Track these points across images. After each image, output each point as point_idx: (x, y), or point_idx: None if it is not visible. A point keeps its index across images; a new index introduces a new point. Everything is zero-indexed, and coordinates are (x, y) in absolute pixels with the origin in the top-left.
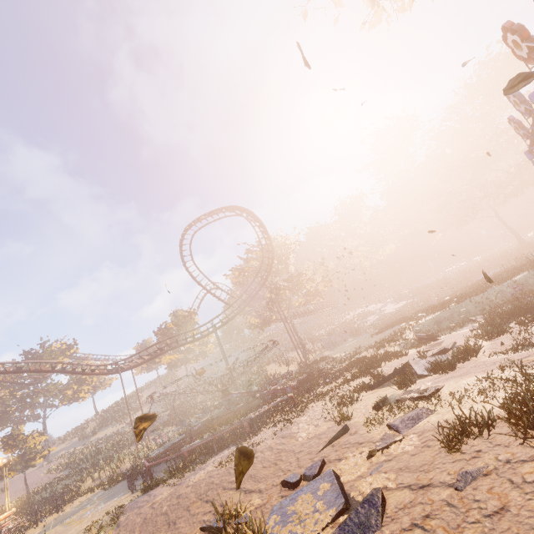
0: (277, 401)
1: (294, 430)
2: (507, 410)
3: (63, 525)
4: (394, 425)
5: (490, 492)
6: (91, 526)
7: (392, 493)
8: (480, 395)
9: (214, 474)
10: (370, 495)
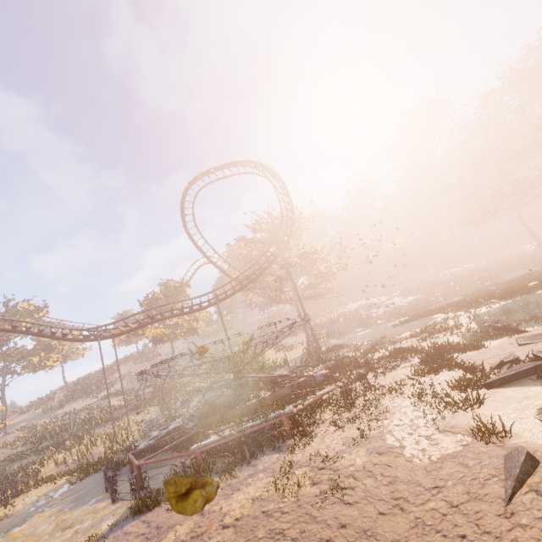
0: (324, 392)
1: (392, 441)
2: None
3: (7, 539)
4: None
5: None
6: None
7: None
8: None
9: (271, 509)
10: None
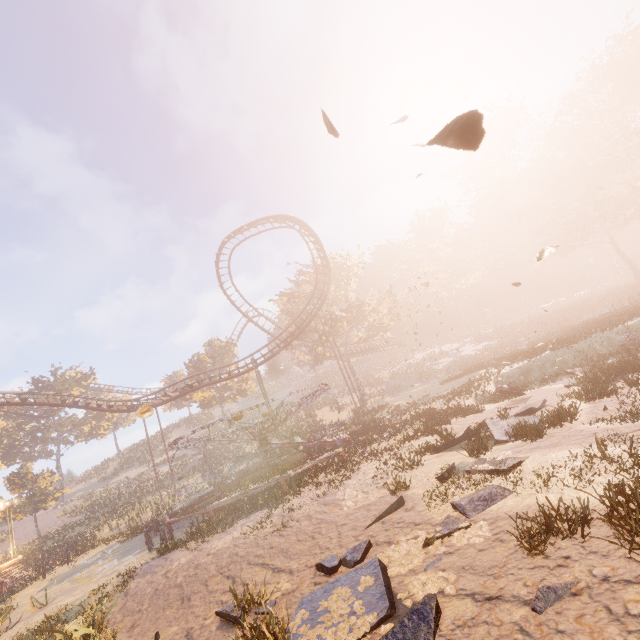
0: (322, 458)
1: (340, 496)
2: (608, 504)
3: (71, 581)
4: (460, 505)
5: (579, 622)
6: (97, 590)
7: (450, 601)
8: (573, 476)
9: (240, 542)
10: (421, 603)
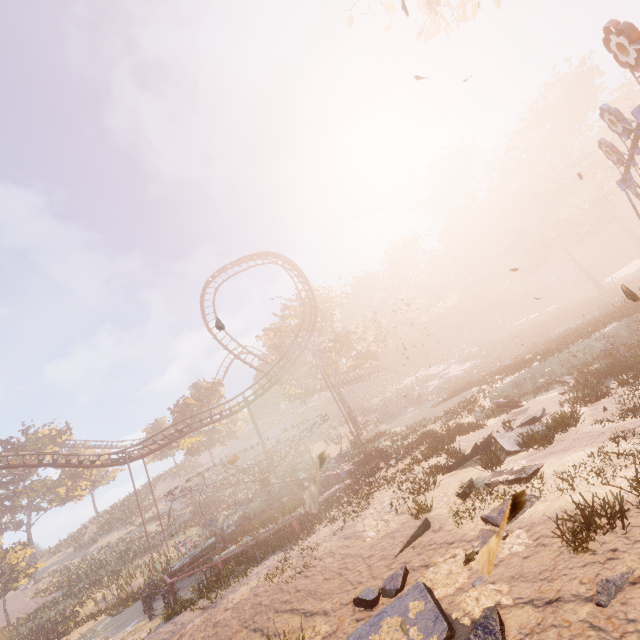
0: (332, 491)
1: (359, 527)
2: (638, 494)
3: None
4: (491, 517)
5: None
6: None
7: (510, 612)
8: (594, 474)
9: (260, 591)
10: (483, 617)
